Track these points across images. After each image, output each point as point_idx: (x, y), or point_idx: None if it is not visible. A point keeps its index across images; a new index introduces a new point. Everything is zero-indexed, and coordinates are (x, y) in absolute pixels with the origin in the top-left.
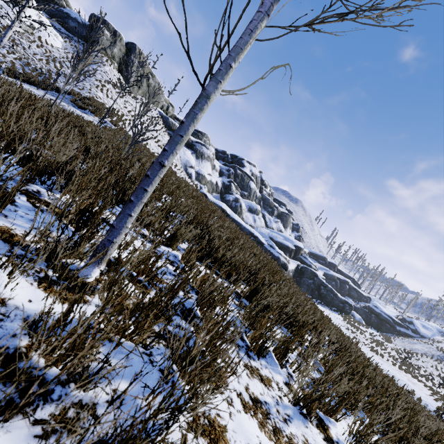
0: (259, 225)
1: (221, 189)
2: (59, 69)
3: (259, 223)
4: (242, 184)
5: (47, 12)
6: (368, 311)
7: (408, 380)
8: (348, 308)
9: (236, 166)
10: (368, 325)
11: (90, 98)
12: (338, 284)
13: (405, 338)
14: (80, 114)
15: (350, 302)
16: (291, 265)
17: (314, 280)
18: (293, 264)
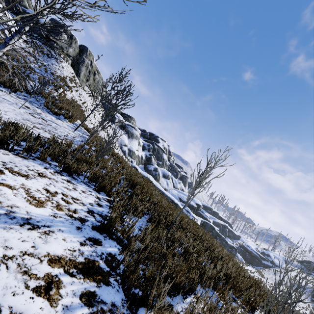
0: (171, 188)
1: (145, 160)
2: (22, 63)
3: (170, 186)
4: (158, 155)
5: (10, 8)
6: (243, 250)
7: None
8: (234, 251)
9: (154, 142)
10: (246, 263)
11: (59, 99)
12: (221, 228)
13: (269, 270)
14: (55, 121)
15: (229, 241)
16: (198, 223)
17: (213, 232)
18: (199, 221)
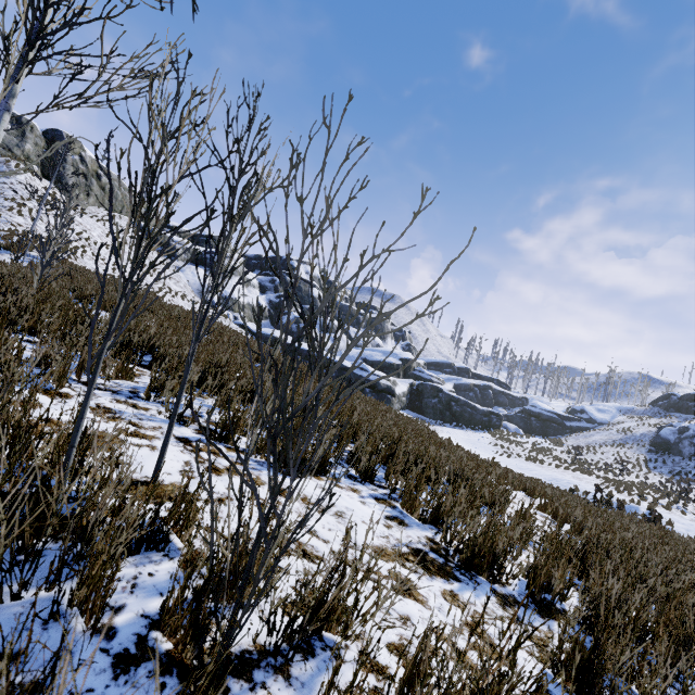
0: (343, 347)
1: (269, 311)
2: None
3: (342, 343)
4: (300, 295)
5: None
6: (526, 416)
7: (573, 477)
8: (496, 420)
9: (283, 271)
10: (529, 434)
11: None
12: (477, 393)
13: (579, 434)
14: None
15: (501, 412)
16: (401, 387)
17: (439, 397)
18: (404, 385)
